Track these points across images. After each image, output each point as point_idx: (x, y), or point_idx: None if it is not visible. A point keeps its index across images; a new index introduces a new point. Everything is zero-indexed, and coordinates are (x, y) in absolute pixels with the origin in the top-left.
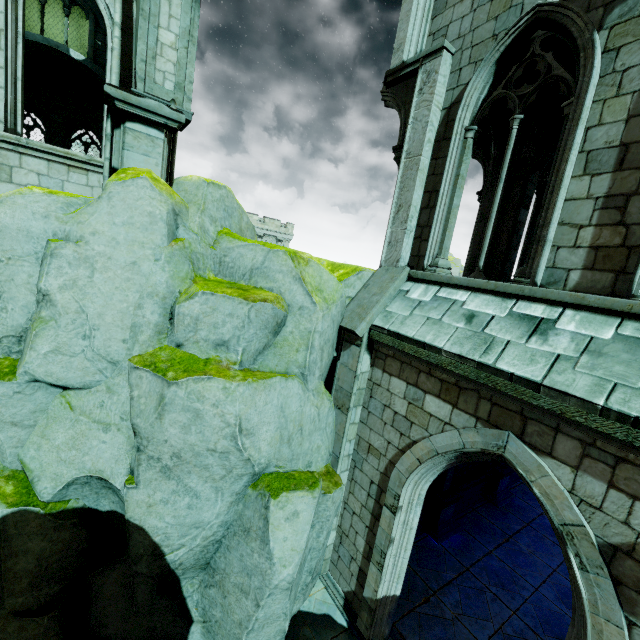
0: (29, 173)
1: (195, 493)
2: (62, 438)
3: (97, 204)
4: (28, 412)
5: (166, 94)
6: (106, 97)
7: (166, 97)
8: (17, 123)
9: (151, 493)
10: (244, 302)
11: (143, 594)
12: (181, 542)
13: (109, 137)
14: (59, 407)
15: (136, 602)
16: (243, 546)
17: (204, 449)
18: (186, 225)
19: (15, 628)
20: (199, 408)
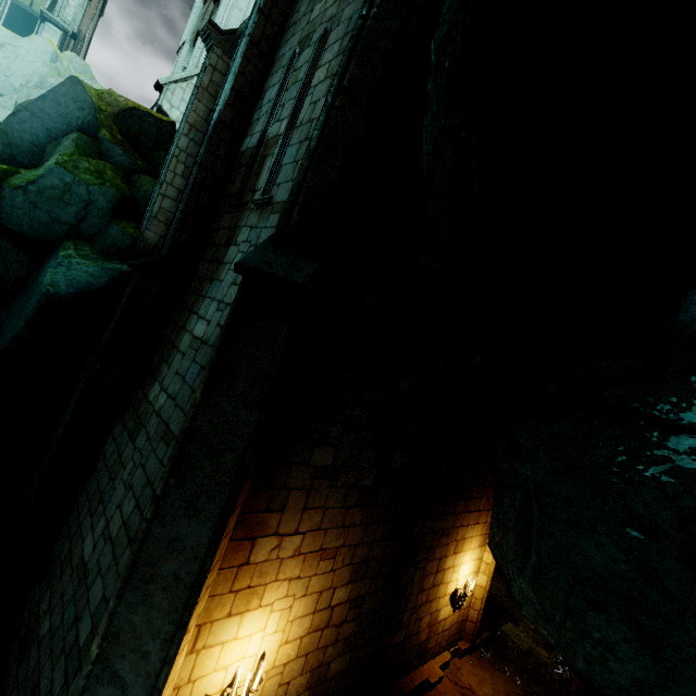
0: None
1: None
2: None
3: (26, 39)
4: None
5: (68, 21)
6: (41, 11)
7: (67, 22)
8: (0, 24)
9: None
10: None
11: None
12: None
13: (39, 25)
14: None
15: None
16: None
17: None
18: (61, 63)
19: None
20: None
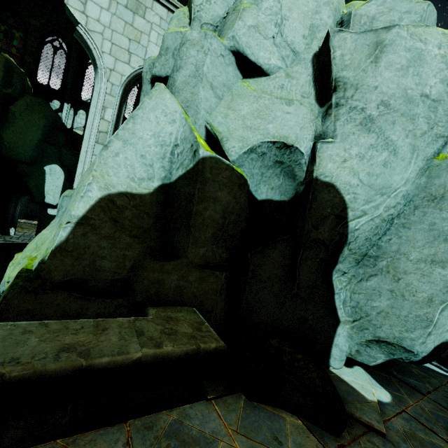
0: (155, 15)
1: (394, 148)
2: (247, 110)
3: None
4: (221, 82)
5: None
6: None
7: None
8: None
9: (347, 147)
10: (421, 1)
11: (307, 273)
12: (364, 209)
13: None
14: (242, 88)
15: (298, 282)
16: (434, 214)
17: (417, 94)
18: None
19: (196, 278)
20: (420, 48)
